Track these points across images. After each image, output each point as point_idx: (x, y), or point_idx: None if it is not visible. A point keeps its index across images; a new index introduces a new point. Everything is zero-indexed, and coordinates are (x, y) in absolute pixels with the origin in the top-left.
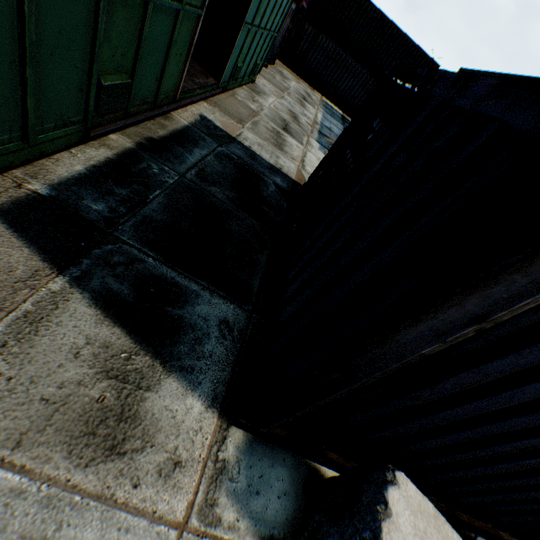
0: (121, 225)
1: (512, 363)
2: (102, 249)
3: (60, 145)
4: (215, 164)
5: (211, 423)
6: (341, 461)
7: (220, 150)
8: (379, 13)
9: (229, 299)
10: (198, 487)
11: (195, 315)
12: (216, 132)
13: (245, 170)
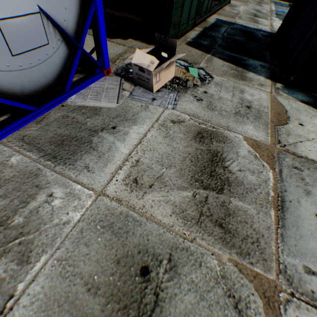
0: (214, 46)
1: None
2: (213, 51)
3: (189, 29)
4: (231, 31)
5: (268, 81)
6: None
7: (230, 27)
8: None
9: (259, 61)
10: (271, 89)
11: (249, 63)
12: (225, 23)
13: (244, 32)
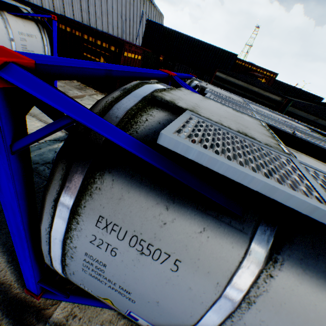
0: None
1: None
2: None
3: None
4: None
5: None
6: None
7: None
8: (287, 85)
9: None
10: None
11: None
12: None
13: None
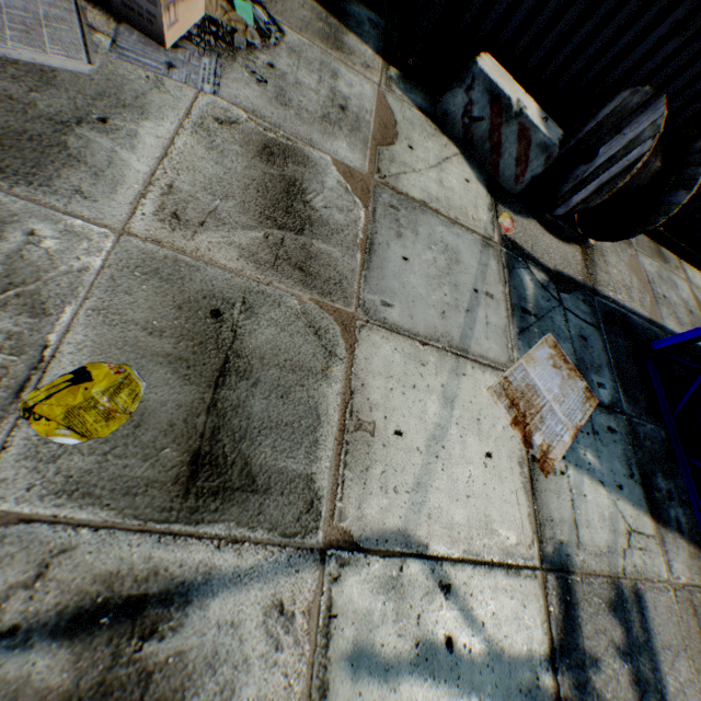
0: None
1: None
2: None
3: None
4: None
5: (379, 62)
6: None
7: None
8: None
9: (370, 10)
10: (381, 79)
11: (352, 12)
12: None
13: None
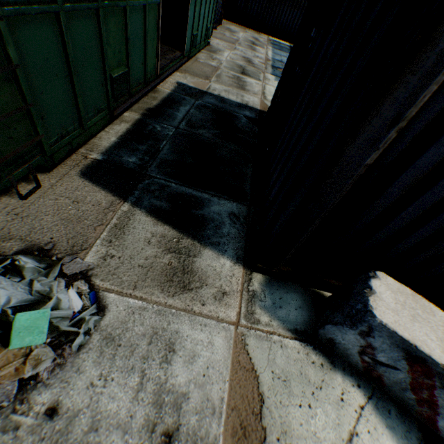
0: (149, 168)
1: (436, 153)
2: (143, 184)
3: (99, 127)
4: (197, 114)
5: (239, 271)
6: (337, 284)
7: (198, 103)
8: None
9: (232, 199)
10: (241, 305)
11: (211, 213)
12: (191, 91)
13: (220, 112)
